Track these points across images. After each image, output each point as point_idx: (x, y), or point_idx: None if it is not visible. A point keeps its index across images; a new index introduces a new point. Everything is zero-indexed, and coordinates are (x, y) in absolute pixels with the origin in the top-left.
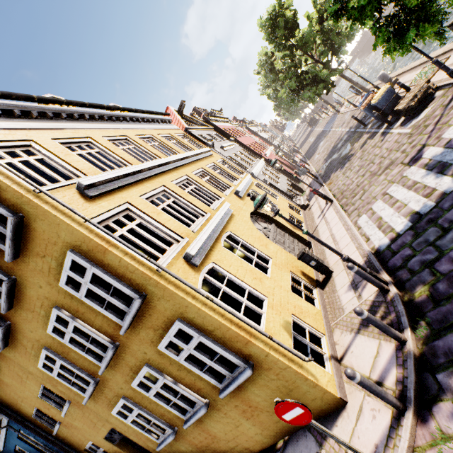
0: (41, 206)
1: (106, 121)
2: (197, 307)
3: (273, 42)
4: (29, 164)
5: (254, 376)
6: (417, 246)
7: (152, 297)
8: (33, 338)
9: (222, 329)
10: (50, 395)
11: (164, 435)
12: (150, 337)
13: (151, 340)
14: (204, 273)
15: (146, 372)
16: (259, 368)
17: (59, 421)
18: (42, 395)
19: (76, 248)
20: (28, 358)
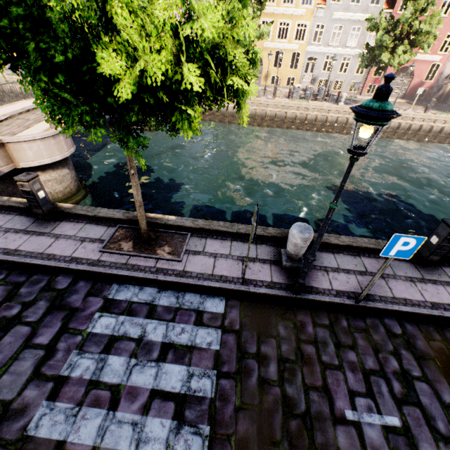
0: None
1: None
2: None
3: None
4: None
5: None
6: None
7: None
8: None
9: None
10: None
11: None
12: None
13: None
14: None
15: None
16: None
17: None
18: None
19: None
20: None
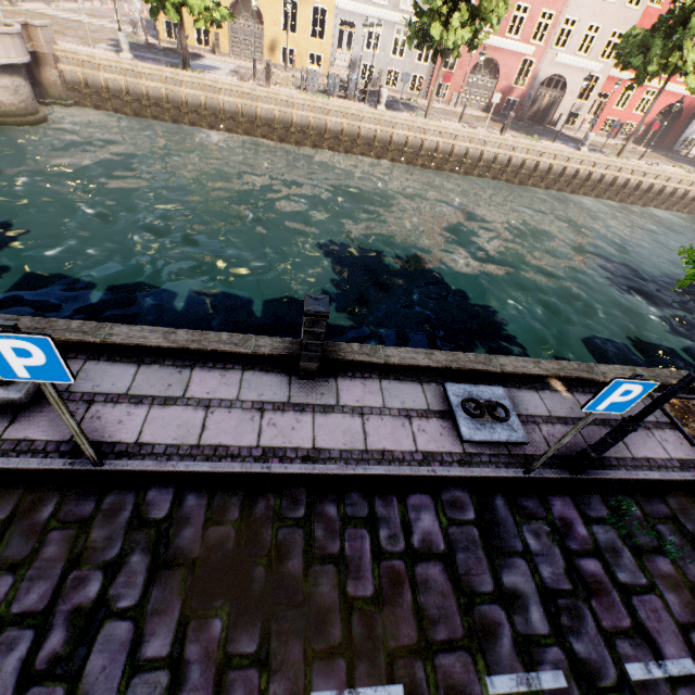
0: None
1: None
2: None
3: None
4: None
5: None
6: None
7: None
8: None
9: None
10: None
11: None
12: None
13: None
14: None
15: None
16: None
17: None
18: None
19: None
20: None
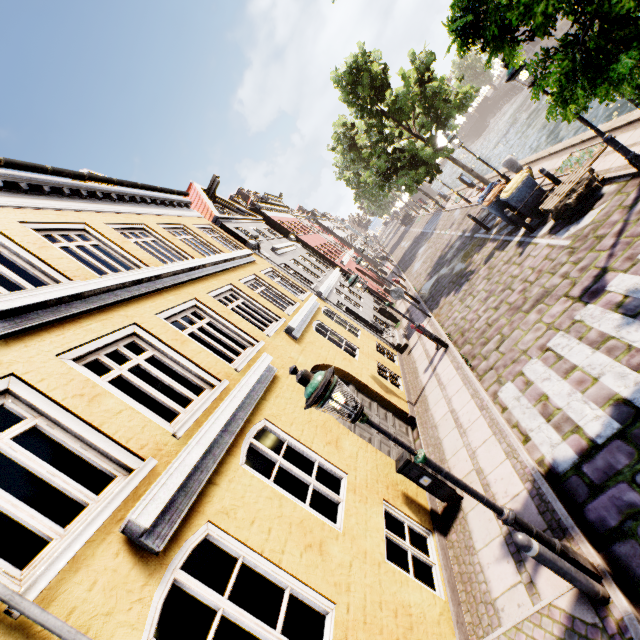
0: None
1: (48, 195)
2: None
3: (354, 104)
4: None
5: None
6: None
7: None
8: None
9: None
10: None
11: None
12: None
13: None
14: (175, 569)
15: None
16: None
17: None
18: None
19: None
20: None
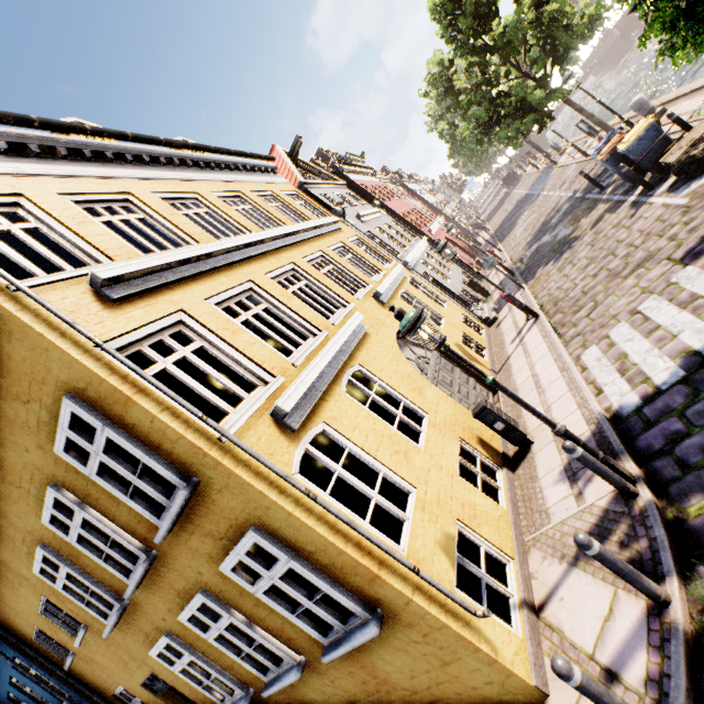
0: (16, 316)
1: (163, 166)
2: (287, 511)
3: (453, 40)
4: (40, 233)
5: (383, 632)
6: (695, 417)
7: (209, 486)
8: (23, 528)
9: (330, 552)
10: (57, 612)
11: (233, 698)
12: (207, 549)
13: (209, 554)
14: (306, 443)
15: (203, 602)
16: (393, 621)
17: (73, 651)
18: (46, 610)
19: (78, 393)
20: (19, 556)
